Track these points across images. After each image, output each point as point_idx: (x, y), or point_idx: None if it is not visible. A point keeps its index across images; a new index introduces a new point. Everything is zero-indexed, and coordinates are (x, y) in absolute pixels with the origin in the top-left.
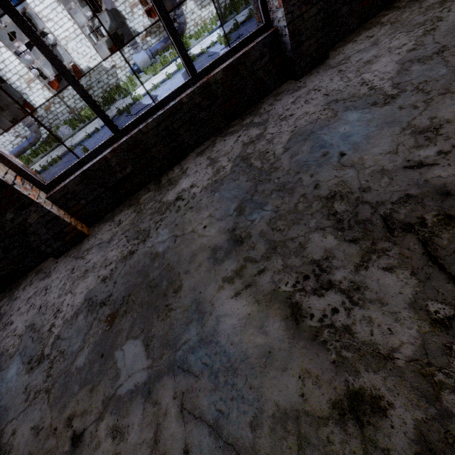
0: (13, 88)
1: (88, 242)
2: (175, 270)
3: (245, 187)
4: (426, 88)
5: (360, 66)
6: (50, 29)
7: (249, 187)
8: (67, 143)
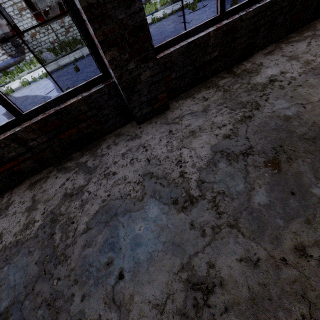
0: (6, 12)
1: (173, 112)
2: None
3: None
4: None
5: None
6: None
7: None
8: (53, 64)
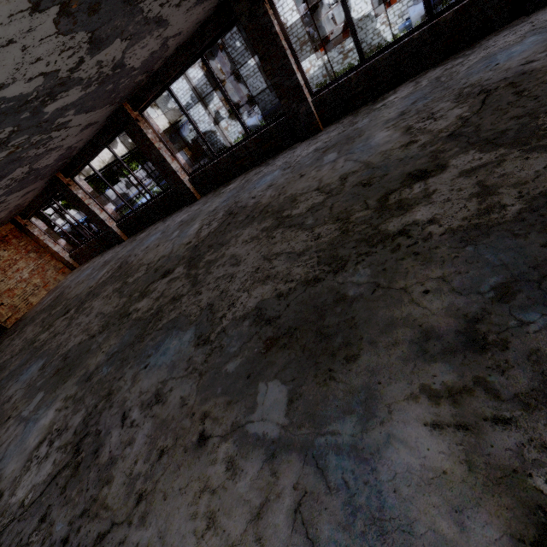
0: None
1: (321, 133)
2: (363, 131)
3: (425, 92)
4: None
5: None
6: None
7: (427, 92)
8: None
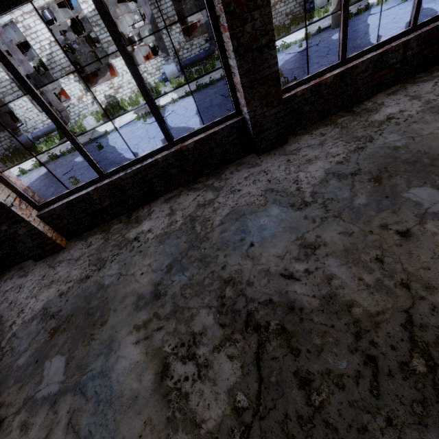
0: (55, 77)
1: (63, 254)
2: (108, 305)
3: (181, 247)
4: (328, 206)
5: (302, 162)
6: (97, 33)
7: (184, 248)
8: (89, 134)
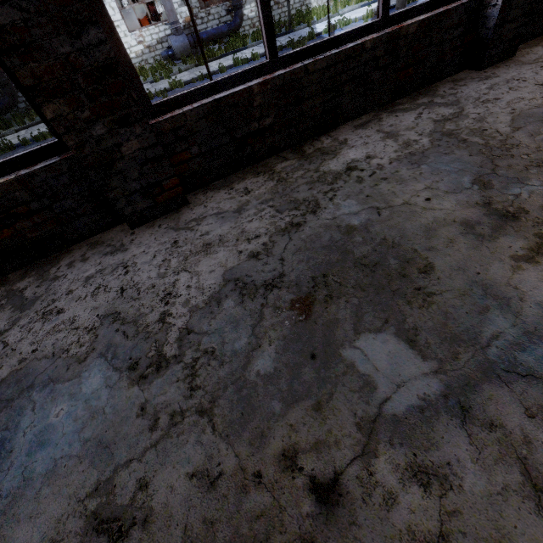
0: None
1: (191, 210)
2: (404, 246)
3: (473, 161)
4: None
5: None
6: None
7: (480, 161)
8: None
